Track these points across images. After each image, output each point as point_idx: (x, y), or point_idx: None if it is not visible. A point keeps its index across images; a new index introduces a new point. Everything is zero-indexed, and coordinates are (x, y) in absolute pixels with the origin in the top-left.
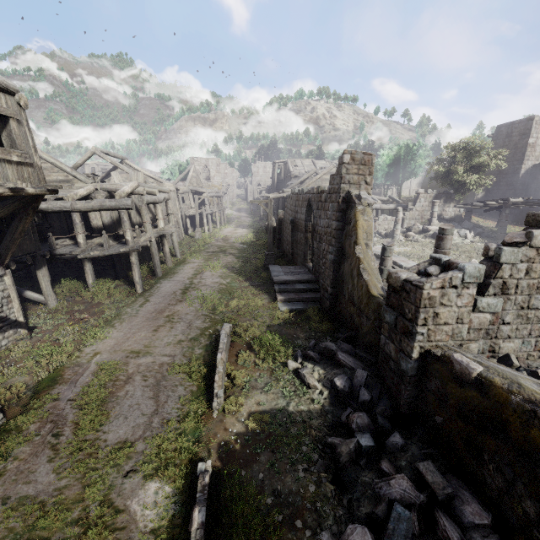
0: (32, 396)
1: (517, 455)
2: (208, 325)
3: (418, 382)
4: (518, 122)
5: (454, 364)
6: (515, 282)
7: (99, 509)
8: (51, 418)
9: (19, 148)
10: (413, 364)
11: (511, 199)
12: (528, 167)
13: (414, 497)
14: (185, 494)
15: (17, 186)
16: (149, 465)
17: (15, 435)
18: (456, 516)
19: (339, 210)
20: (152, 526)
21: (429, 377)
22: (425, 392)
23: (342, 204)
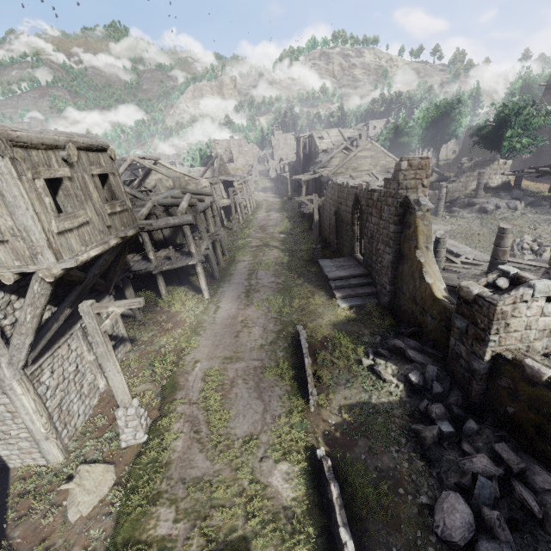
0: (163, 401)
1: None
2: (281, 327)
3: (489, 378)
4: None
5: (525, 367)
6: None
7: (254, 485)
8: (188, 419)
9: (118, 198)
10: (485, 365)
11: None
12: None
13: (494, 471)
14: (310, 472)
15: (127, 235)
16: (278, 452)
17: (167, 433)
18: (528, 484)
19: (397, 215)
20: (295, 496)
21: (501, 376)
22: (496, 387)
23: (400, 209)
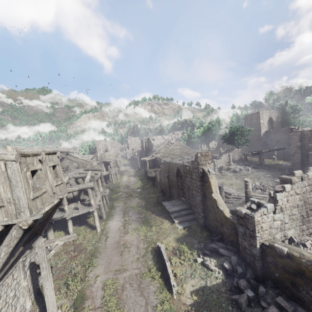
0: (76, 311)
1: (311, 284)
2: (147, 245)
3: (262, 258)
4: (253, 114)
5: (276, 248)
6: (284, 206)
7: None
8: None
9: (59, 177)
10: (258, 250)
11: (263, 151)
12: (264, 132)
13: None
14: None
15: (64, 197)
16: None
17: None
18: None
19: (200, 177)
20: None
21: (267, 255)
22: (267, 263)
23: (201, 174)
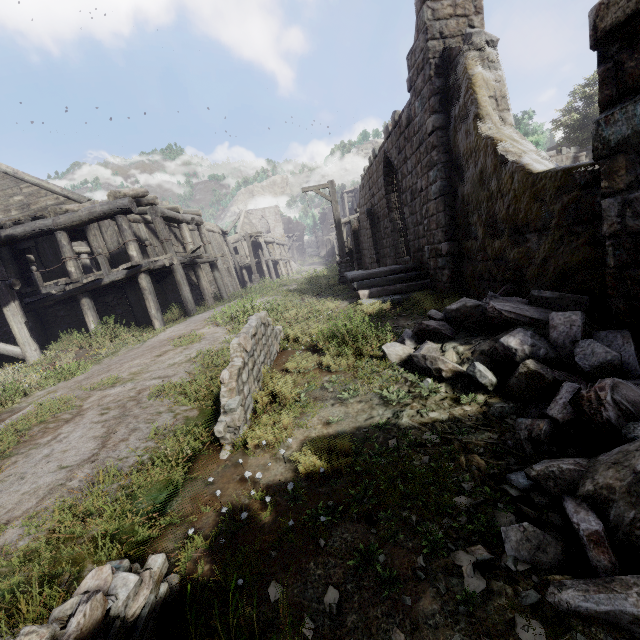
0: None
1: None
2: None
3: None
4: None
5: None
6: None
7: None
8: None
9: None
10: None
11: None
12: None
13: None
14: None
15: None
16: None
17: None
18: None
19: (433, 91)
20: None
21: None
22: None
23: (438, 79)
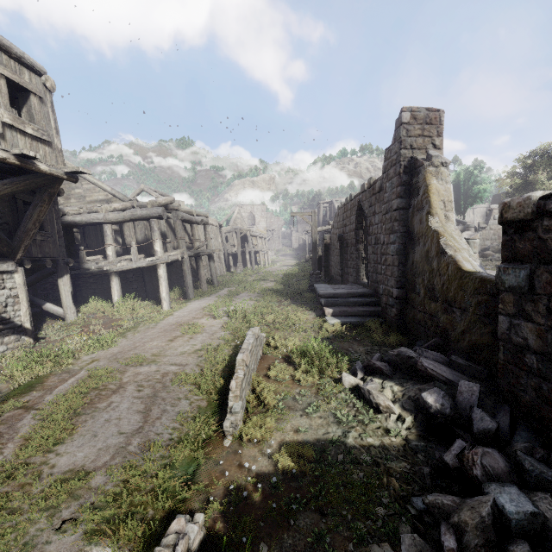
0: None
1: None
2: (236, 336)
3: None
4: None
5: None
6: None
7: None
8: None
9: (37, 124)
10: None
11: None
12: None
13: None
14: None
15: (22, 152)
16: (97, 512)
17: None
18: None
19: (401, 183)
20: None
21: None
22: None
23: (405, 175)
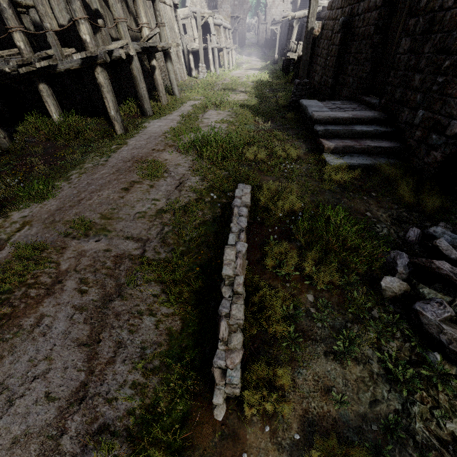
0: None
1: None
2: (210, 185)
3: None
4: None
5: None
6: None
7: None
8: None
9: None
10: None
11: None
12: None
13: None
14: None
15: None
16: None
17: None
18: None
19: None
20: None
21: None
22: None
23: None
